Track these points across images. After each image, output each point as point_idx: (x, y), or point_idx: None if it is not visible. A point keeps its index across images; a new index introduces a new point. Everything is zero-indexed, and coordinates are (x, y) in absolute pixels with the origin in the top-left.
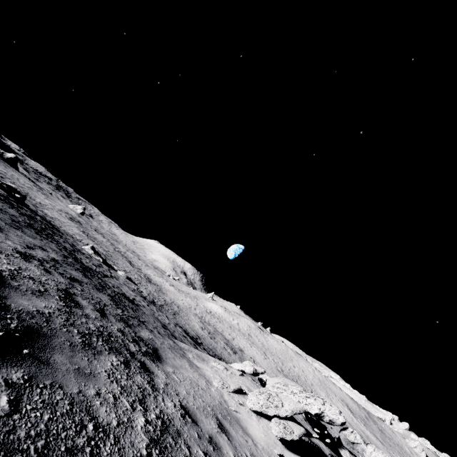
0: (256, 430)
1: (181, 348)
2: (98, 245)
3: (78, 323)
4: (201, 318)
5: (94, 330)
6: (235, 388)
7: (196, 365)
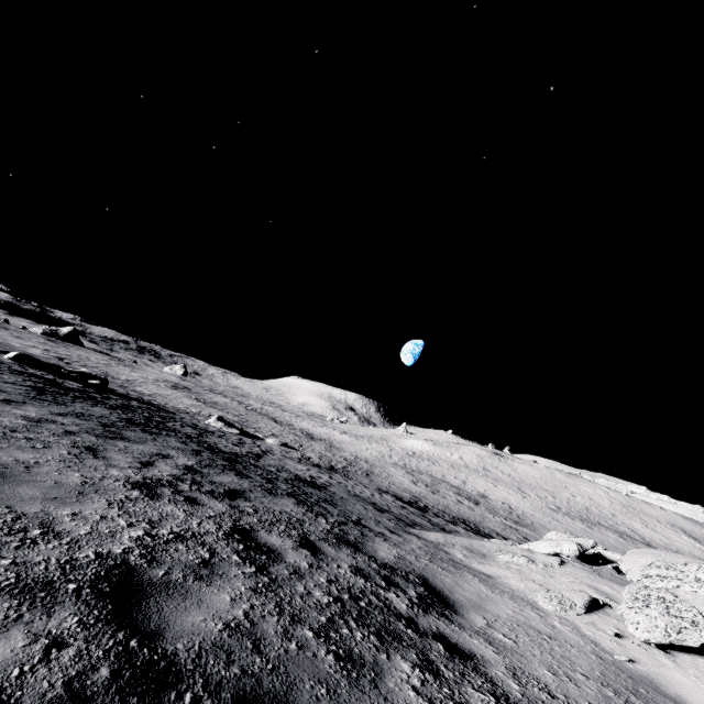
0: (698, 694)
1: (434, 543)
2: (223, 411)
3: (298, 603)
4: (404, 467)
5: (328, 602)
6: (584, 602)
7: (483, 572)
